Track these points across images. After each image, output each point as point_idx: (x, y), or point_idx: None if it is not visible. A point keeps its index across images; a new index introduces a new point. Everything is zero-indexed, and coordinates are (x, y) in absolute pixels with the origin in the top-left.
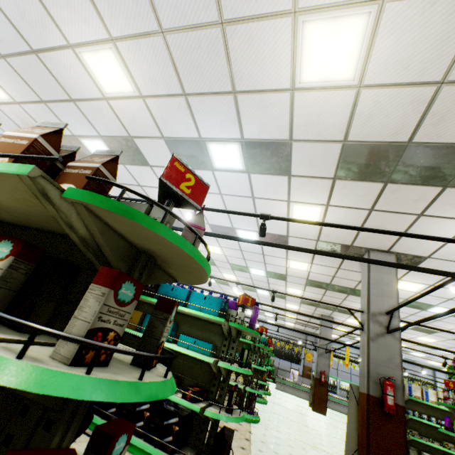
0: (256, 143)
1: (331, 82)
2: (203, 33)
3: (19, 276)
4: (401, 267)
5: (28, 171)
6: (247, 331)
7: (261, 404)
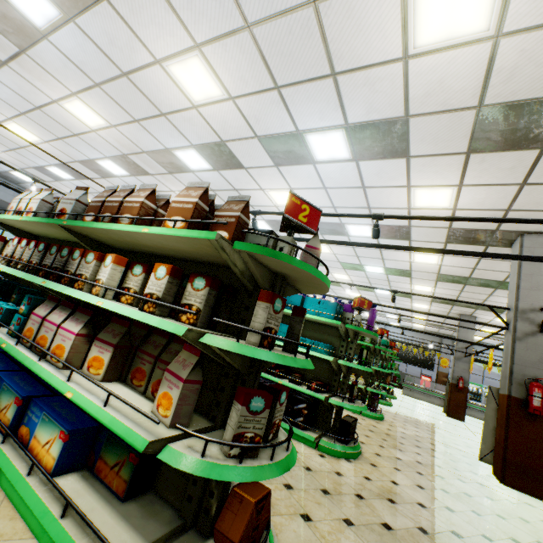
0: (363, 127)
1: (457, 38)
2: (293, 17)
3: (212, 298)
4: (540, 261)
5: (215, 237)
6: (365, 333)
7: (386, 406)
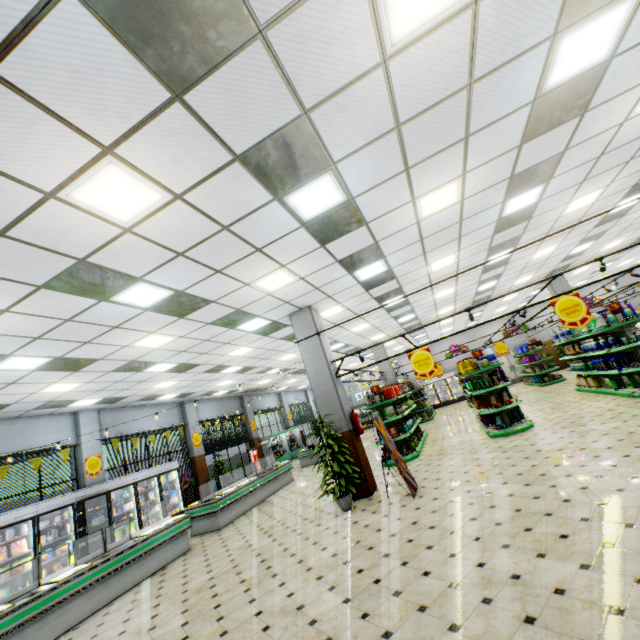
0: None
1: None
2: None
3: None
4: None
5: None
6: None
7: None
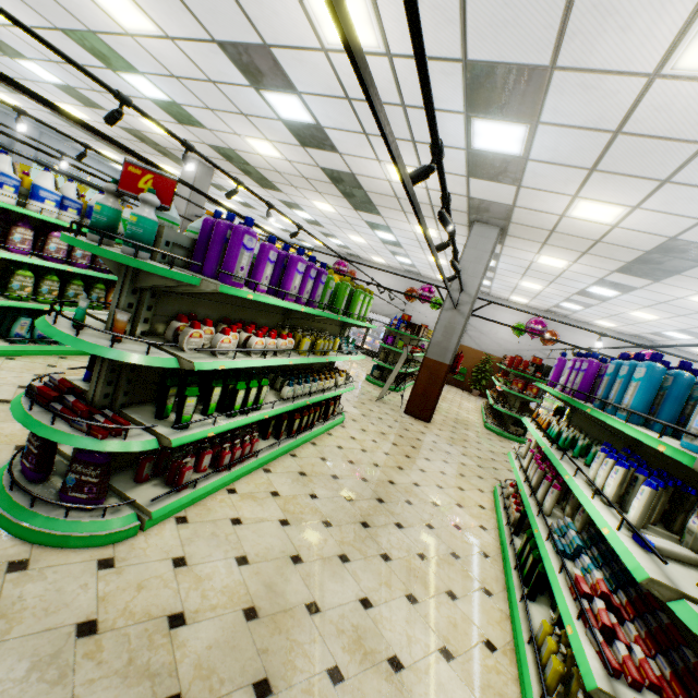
0: None
1: None
2: None
3: None
4: None
5: None
6: None
7: None
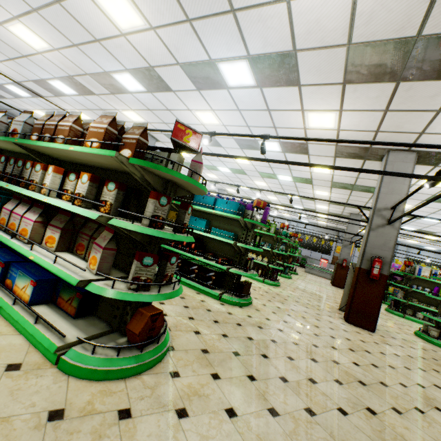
0: (262, 58)
1: None
2: None
3: (121, 197)
4: (367, 172)
5: (115, 154)
6: (258, 224)
7: (286, 279)
